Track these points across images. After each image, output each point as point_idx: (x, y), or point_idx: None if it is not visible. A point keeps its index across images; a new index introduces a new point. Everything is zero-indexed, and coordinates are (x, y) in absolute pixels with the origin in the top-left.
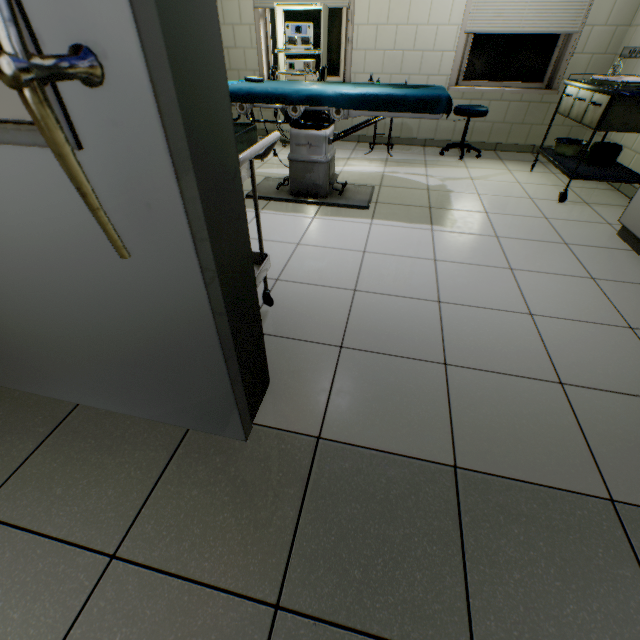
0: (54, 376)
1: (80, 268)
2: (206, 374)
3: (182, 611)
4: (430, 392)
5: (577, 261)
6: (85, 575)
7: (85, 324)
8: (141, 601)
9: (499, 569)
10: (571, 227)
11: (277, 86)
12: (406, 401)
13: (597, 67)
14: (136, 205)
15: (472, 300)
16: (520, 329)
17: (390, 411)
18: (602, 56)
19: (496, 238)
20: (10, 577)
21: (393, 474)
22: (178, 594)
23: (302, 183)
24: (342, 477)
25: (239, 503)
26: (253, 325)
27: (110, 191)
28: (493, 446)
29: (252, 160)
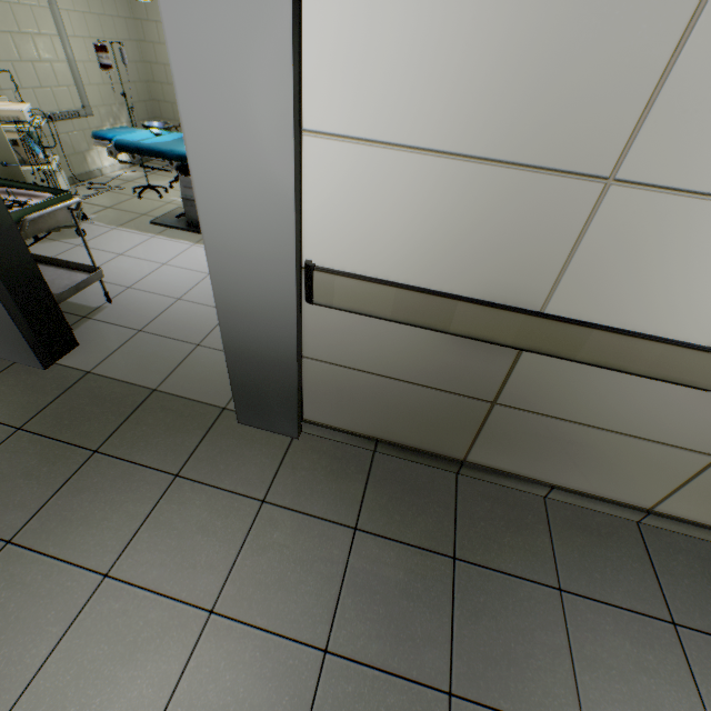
0: None
1: None
2: (6, 323)
3: None
4: (175, 358)
5: None
6: None
7: None
8: None
9: (139, 426)
10: None
11: (164, 143)
12: (156, 360)
13: None
14: None
15: None
16: None
17: (142, 364)
18: None
19: None
20: None
21: (118, 390)
22: None
23: (194, 216)
24: (89, 389)
25: (25, 394)
26: (46, 304)
27: None
28: (186, 383)
29: (73, 211)
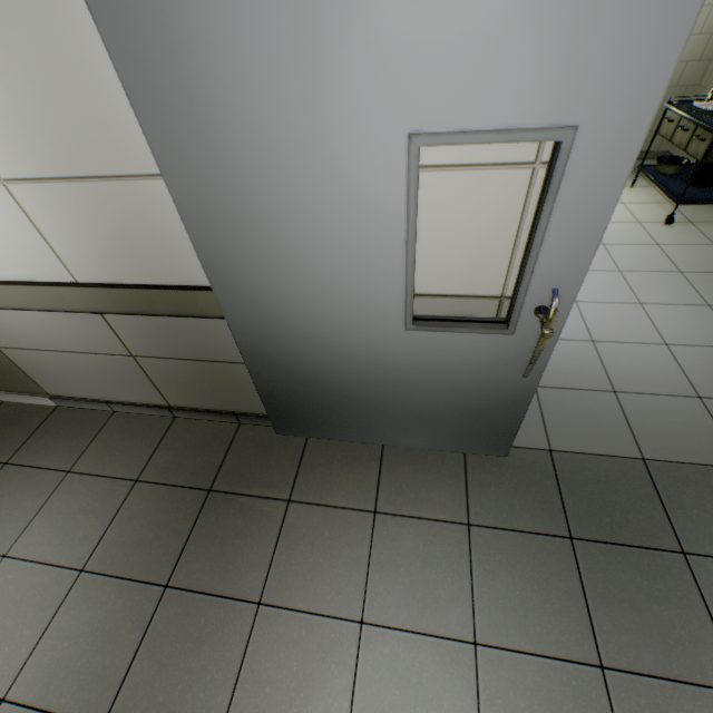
0: (381, 430)
1: (463, 376)
2: (506, 421)
3: (522, 544)
4: (611, 413)
5: (693, 289)
6: (460, 534)
7: (439, 401)
8: (498, 542)
9: (684, 510)
10: (682, 253)
11: None
12: (597, 421)
13: (691, 73)
14: (525, 351)
15: (617, 337)
16: (661, 358)
17: (589, 429)
18: (696, 63)
19: (619, 273)
20: (421, 539)
21: (606, 467)
22: (515, 537)
23: None
24: (576, 472)
25: (522, 492)
26: None
27: (514, 347)
28: (663, 444)
29: None
